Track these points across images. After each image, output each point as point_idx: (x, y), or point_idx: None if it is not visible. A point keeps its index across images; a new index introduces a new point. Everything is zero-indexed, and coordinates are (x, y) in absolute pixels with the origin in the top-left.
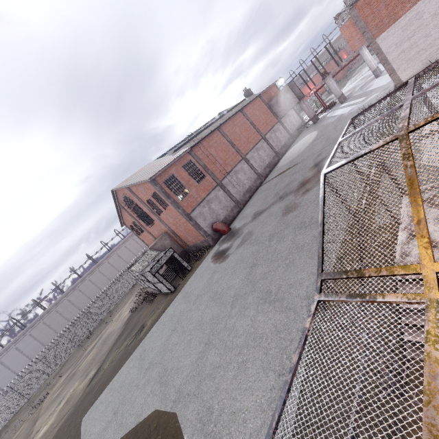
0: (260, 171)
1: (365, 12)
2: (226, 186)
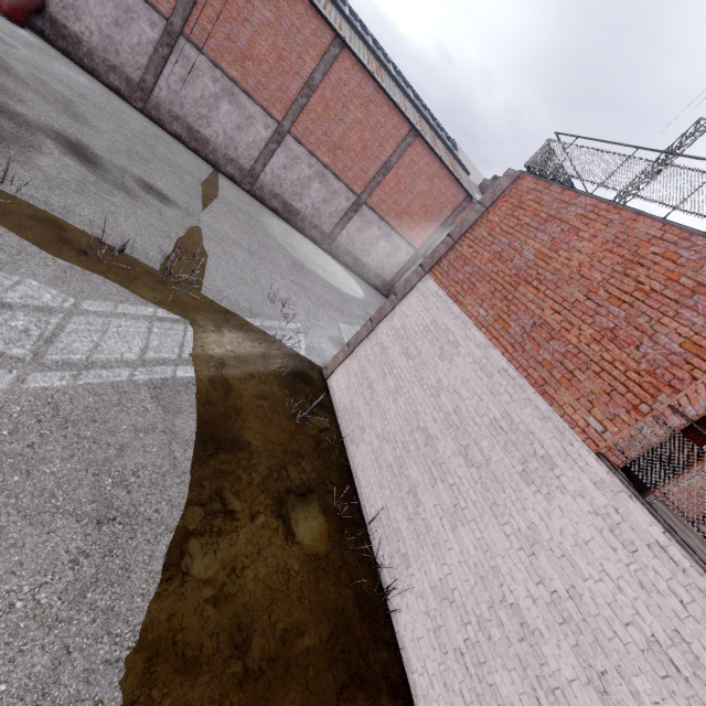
0: (265, 182)
1: (501, 210)
2: (178, 55)
